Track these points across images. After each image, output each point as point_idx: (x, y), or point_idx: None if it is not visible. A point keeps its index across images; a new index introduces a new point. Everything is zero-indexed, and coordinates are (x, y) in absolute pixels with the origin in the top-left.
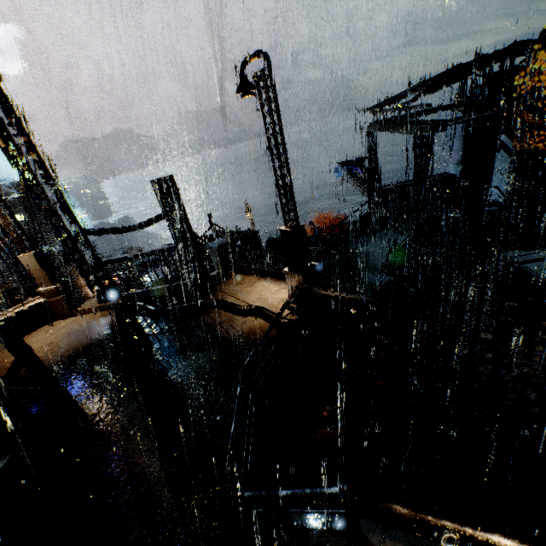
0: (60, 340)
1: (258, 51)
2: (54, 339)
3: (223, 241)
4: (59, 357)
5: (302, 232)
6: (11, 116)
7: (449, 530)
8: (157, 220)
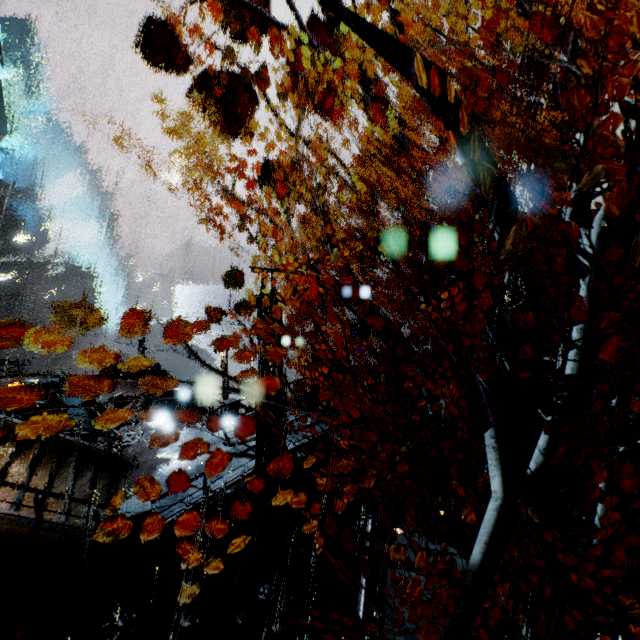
0: None
1: None
2: None
3: None
4: None
5: None
6: None
7: None
8: None
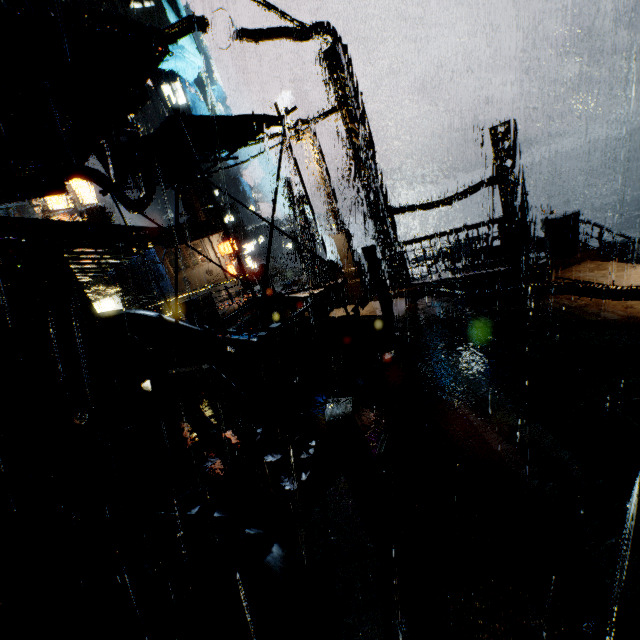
0: None
1: None
2: None
3: (572, 212)
4: None
5: None
6: (356, 90)
7: None
8: (478, 188)
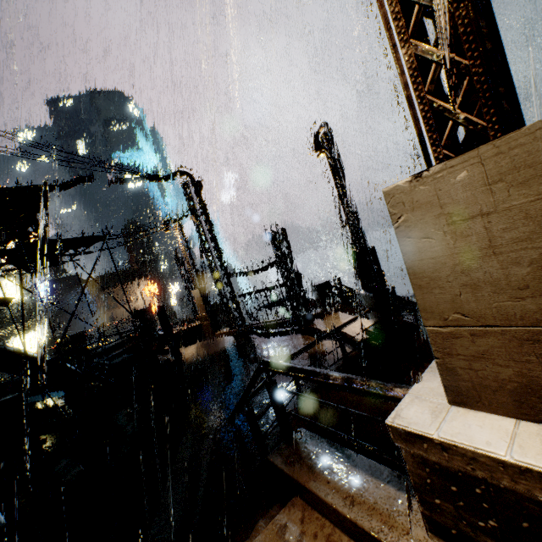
0: (200, 350)
1: (322, 123)
2: (198, 349)
3: (324, 281)
4: (195, 359)
5: (371, 253)
6: (201, 205)
7: (305, 373)
8: (273, 264)
